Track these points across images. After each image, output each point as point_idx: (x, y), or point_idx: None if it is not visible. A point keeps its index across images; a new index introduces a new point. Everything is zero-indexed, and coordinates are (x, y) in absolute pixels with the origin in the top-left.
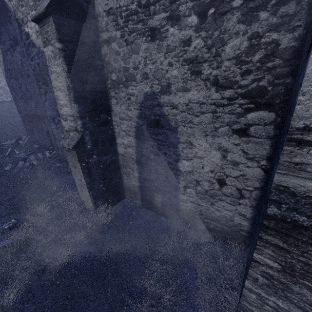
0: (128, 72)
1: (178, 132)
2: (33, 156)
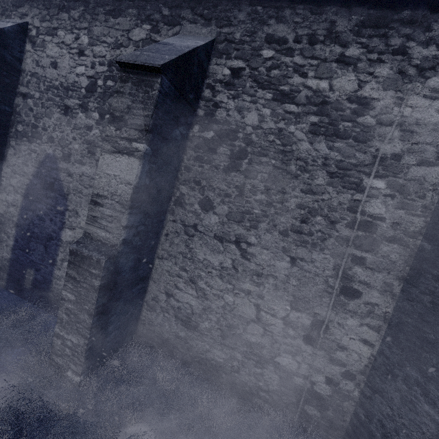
0: (36, 129)
1: (68, 199)
2: None
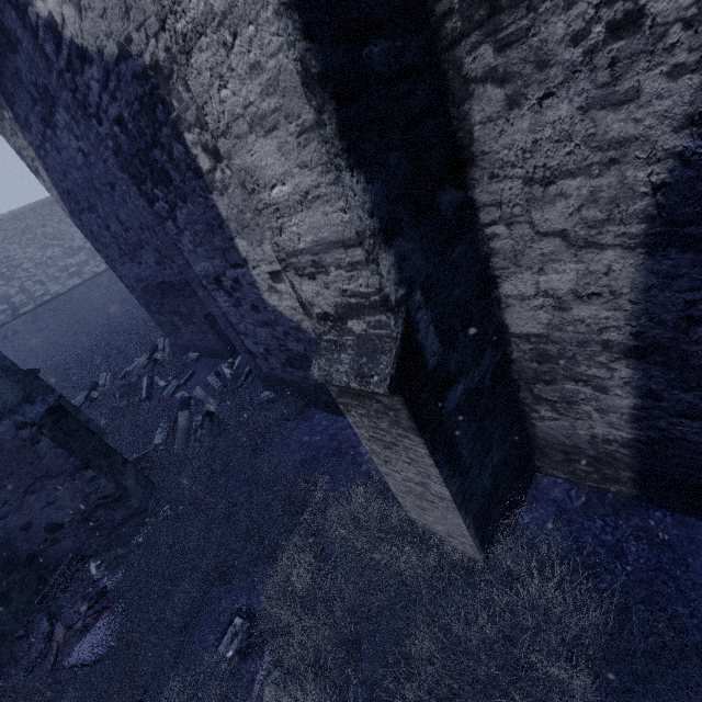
0: None
1: None
2: (200, 387)
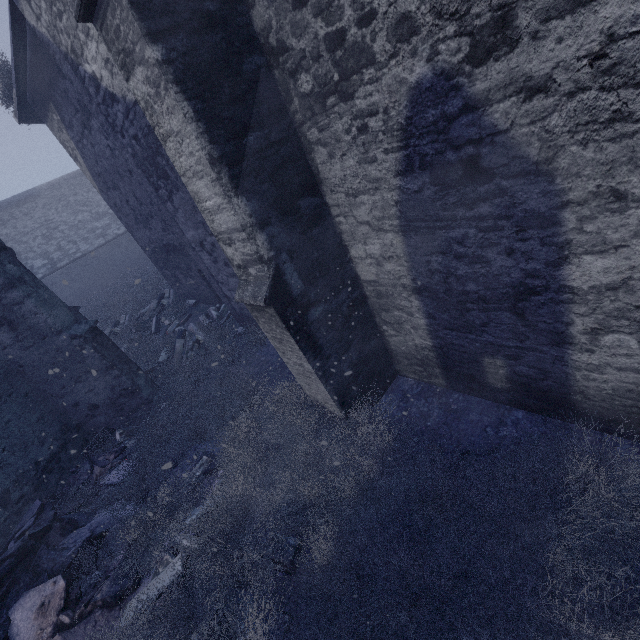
0: (344, 46)
1: (556, 172)
2: (193, 324)
